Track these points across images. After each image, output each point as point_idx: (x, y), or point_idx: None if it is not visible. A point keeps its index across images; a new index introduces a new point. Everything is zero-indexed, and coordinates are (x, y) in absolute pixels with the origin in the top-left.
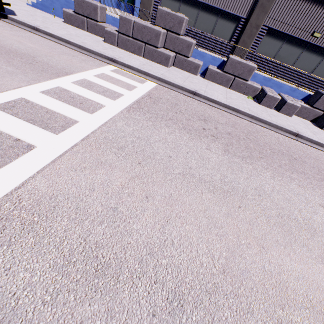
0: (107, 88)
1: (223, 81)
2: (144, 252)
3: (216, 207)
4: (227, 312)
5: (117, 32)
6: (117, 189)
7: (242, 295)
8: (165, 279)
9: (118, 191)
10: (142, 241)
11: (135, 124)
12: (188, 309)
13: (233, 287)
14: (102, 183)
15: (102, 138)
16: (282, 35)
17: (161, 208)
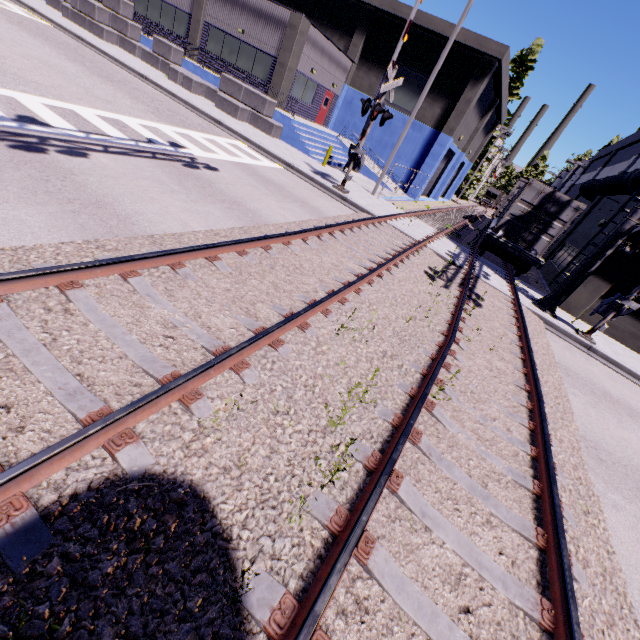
0: None
1: (154, 63)
2: None
3: None
4: None
5: (70, 7)
6: None
7: None
8: None
9: None
10: None
11: None
12: None
13: None
14: None
15: None
16: (221, 33)
17: None
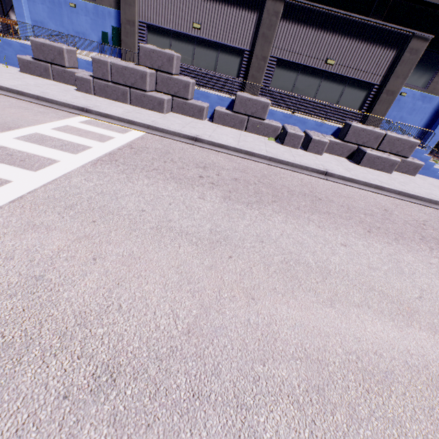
0: (68, 141)
1: (236, 123)
2: (71, 323)
3: (196, 260)
4: (182, 378)
5: (91, 77)
6: (51, 253)
7: (209, 355)
8: (97, 352)
9: (52, 256)
10: (72, 311)
11: (101, 179)
12: (122, 382)
13: (197, 348)
14: (27, 249)
15: (44, 197)
16: (294, 66)
17: (113, 270)
